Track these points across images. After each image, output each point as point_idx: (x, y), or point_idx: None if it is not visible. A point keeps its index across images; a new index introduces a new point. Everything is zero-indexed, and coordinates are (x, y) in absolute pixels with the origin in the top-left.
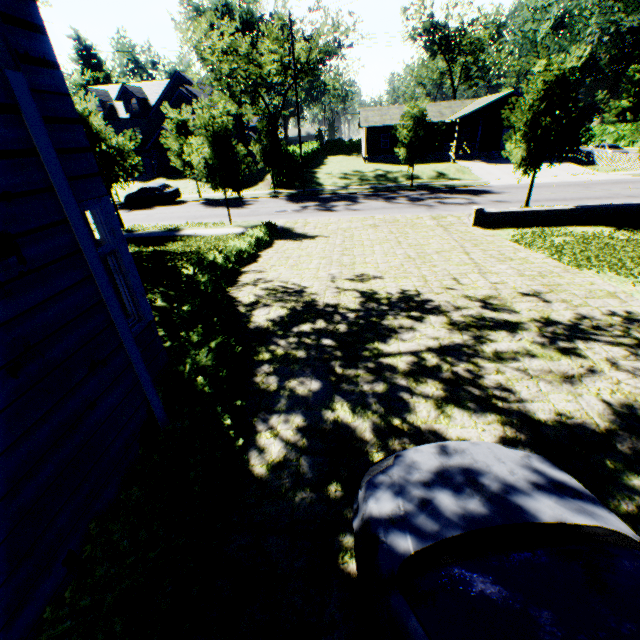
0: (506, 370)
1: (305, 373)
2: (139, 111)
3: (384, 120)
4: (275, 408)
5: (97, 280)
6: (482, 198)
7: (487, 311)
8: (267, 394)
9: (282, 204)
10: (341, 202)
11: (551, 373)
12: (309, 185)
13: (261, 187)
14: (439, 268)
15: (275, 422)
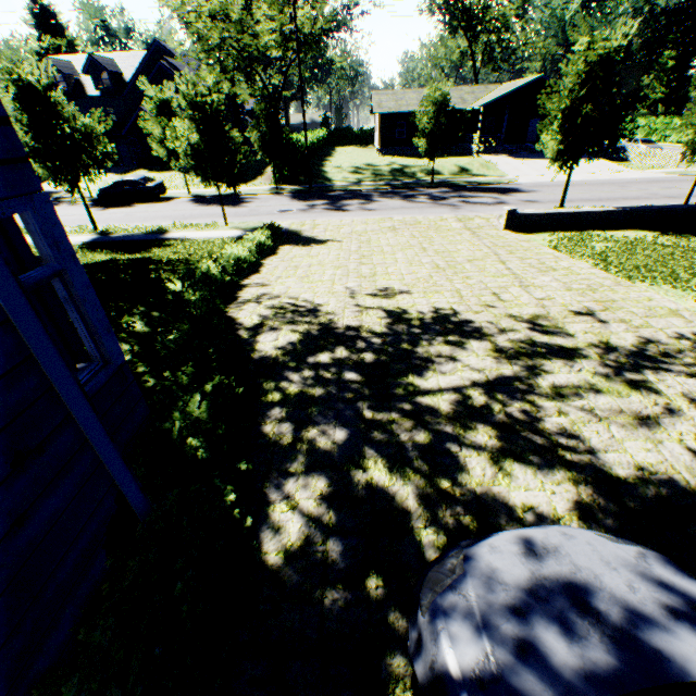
0: (569, 410)
1: (326, 419)
2: (112, 88)
3: (400, 106)
4: (291, 468)
5: (19, 327)
6: (511, 197)
7: (537, 334)
8: (280, 449)
9: (286, 202)
10: (354, 200)
11: (622, 413)
12: (316, 180)
13: (261, 182)
14: (474, 280)
15: (292, 488)
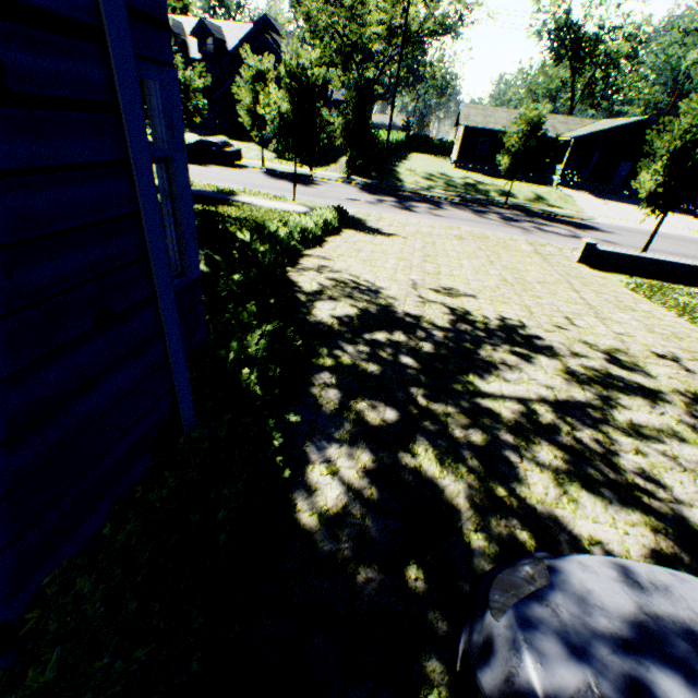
0: (648, 452)
1: (377, 395)
2: (213, 54)
3: (487, 122)
4: (335, 434)
5: (136, 174)
6: (587, 234)
7: (614, 367)
8: (326, 412)
9: (354, 192)
10: (422, 204)
11: None
12: (387, 178)
13: (333, 169)
14: (545, 301)
15: (334, 454)
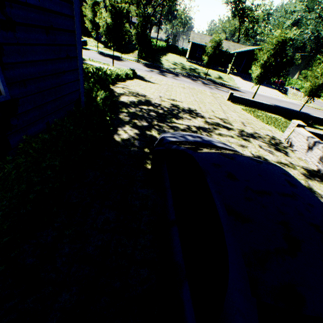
0: (221, 138)
1: (141, 120)
2: None
3: (201, 41)
4: (127, 126)
5: (75, 21)
6: (235, 92)
7: (221, 122)
8: (124, 121)
9: (141, 66)
10: (170, 74)
11: (237, 143)
12: (156, 62)
13: (131, 55)
14: (207, 107)
15: (126, 129)
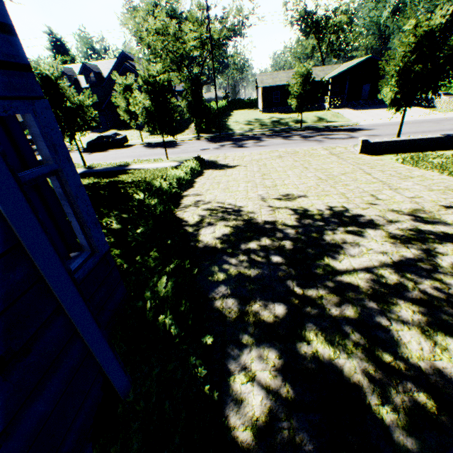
0: None
1: (264, 295)
2: (96, 82)
3: (275, 81)
4: (243, 340)
5: (4, 211)
6: (358, 133)
7: (420, 224)
8: (230, 321)
9: (204, 144)
10: (249, 141)
11: None
12: (223, 130)
13: (187, 133)
14: (352, 186)
15: (247, 359)
